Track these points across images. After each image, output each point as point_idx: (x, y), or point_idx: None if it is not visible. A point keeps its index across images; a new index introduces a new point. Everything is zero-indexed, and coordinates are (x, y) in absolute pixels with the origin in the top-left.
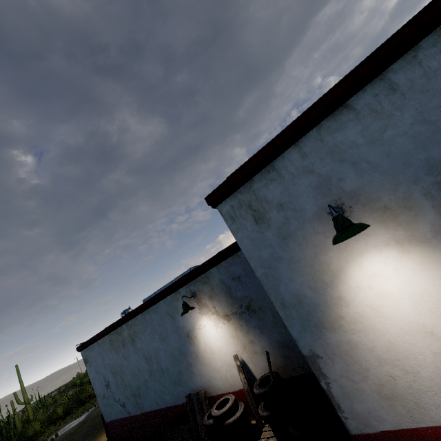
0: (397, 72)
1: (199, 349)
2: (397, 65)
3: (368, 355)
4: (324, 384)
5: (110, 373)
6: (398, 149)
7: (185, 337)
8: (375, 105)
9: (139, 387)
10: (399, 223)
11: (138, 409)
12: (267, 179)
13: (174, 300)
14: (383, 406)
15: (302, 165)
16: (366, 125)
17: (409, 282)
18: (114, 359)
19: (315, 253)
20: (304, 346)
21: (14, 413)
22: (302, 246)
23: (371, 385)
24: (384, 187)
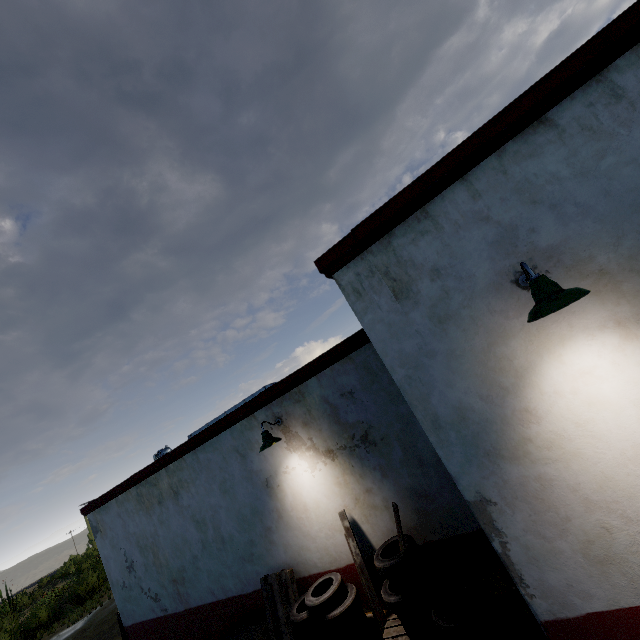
0: (623, 70)
1: (284, 504)
2: (623, 60)
3: (570, 497)
4: (499, 544)
5: (136, 547)
6: (623, 184)
7: (261, 487)
8: (588, 119)
9: (183, 568)
10: (622, 294)
11: (179, 603)
12: (416, 231)
13: (247, 429)
14: (591, 574)
15: (473, 210)
16: (575, 149)
17: (636, 382)
18: (144, 525)
19: (489, 343)
20: (467, 488)
21: None
22: (468, 332)
23: (573, 543)
24: (599, 240)
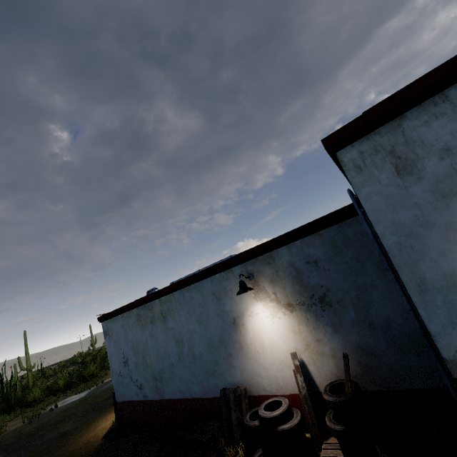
0: None
1: (245, 339)
2: None
3: None
4: None
5: (131, 350)
6: None
7: (229, 324)
8: None
9: (162, 371)
10: None
11: (156, 394)
12: (431, 114)
13: (224, 279)
14: None
15: None
16: None
17: None
18: (139, 335)
19: None
20: (446, 347)
21: (15, 377)
22: None
23: None
24: None
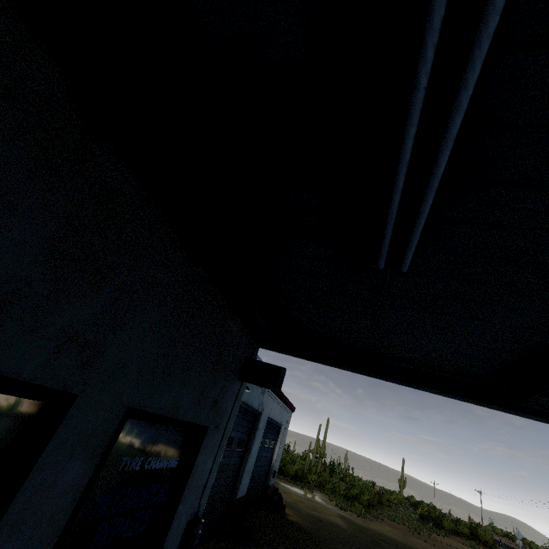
0: None
1: None
2: None
3: None
4: None
5: None
6: None
7: None
8: None
9: None
10: None
11: None
12: None
13: None
14: None
15: None
16: None
17: None
18: None
19: None
20: None
21: (308, 453)
22: None
23: None
24: None
